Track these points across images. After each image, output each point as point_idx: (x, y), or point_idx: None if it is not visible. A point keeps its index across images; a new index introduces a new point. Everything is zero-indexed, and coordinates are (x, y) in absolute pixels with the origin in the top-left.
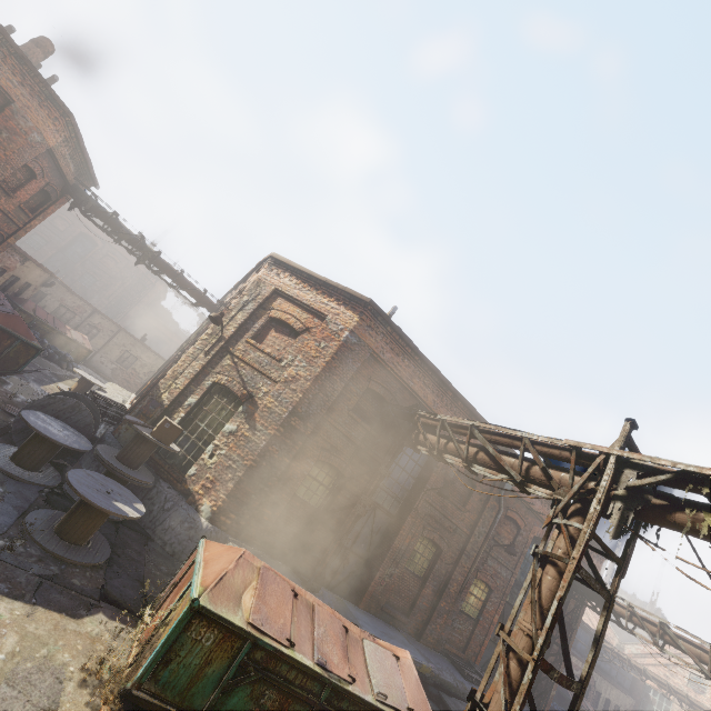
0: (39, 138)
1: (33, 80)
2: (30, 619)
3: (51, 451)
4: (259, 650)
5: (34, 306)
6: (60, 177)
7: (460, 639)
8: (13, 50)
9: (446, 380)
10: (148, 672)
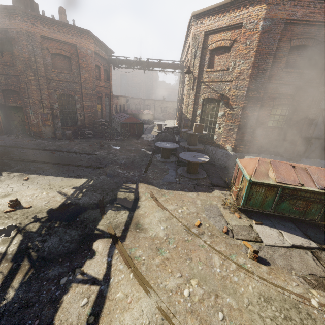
0: (90, 51)
1: (72, 30)
2: (199, 196)
3: (169, 151)
4: (286, 190)
5: (130, 110)
6: (103, 60)
7: None
8: (61, 25)
9: None
10: (244, 203)
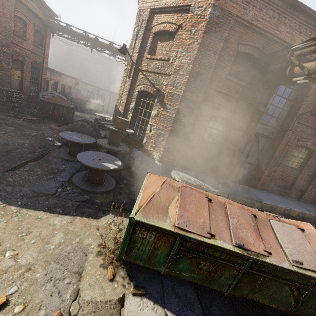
0: None
1: None
2: (72, 223)
3: (79, 147)
4: (188, 241)
5: (75, 94)
6: (36, 17)
7: None
8: None
9: (314, 13)
10: (122, 254)
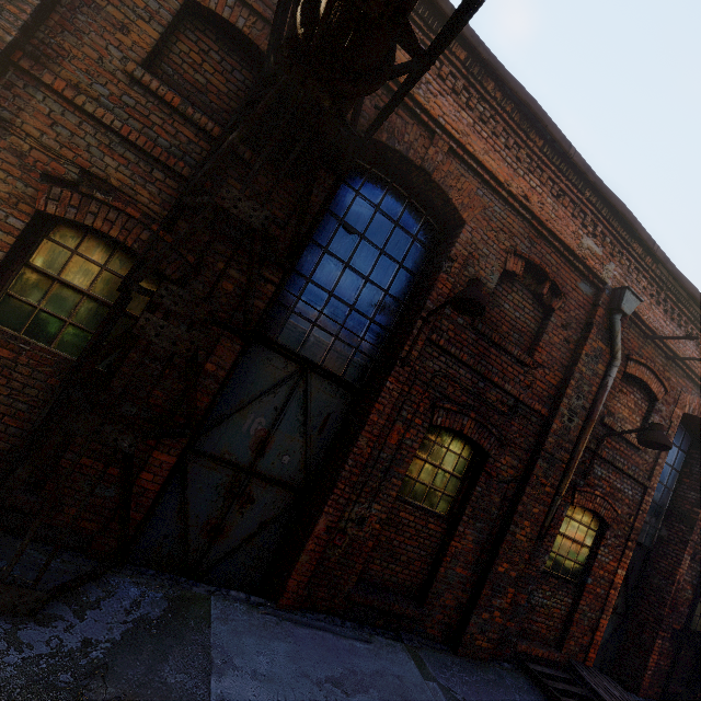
0: None
1: None
2: None
3: None
4: None
5: None
6: None
7: (548, 625)
8: None
9: None
10: None
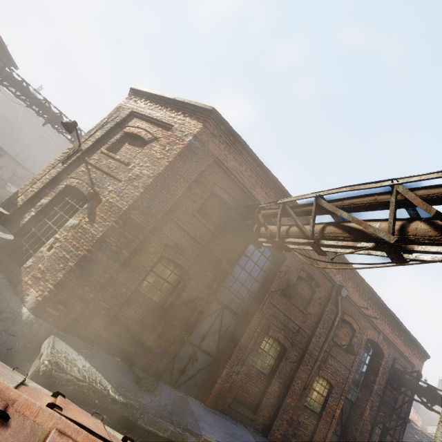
0: None
1: None
2: None
3: None
4: None
5: None
6: None
7: (305, 433)
8: None
9: (286, 191)
10: None
